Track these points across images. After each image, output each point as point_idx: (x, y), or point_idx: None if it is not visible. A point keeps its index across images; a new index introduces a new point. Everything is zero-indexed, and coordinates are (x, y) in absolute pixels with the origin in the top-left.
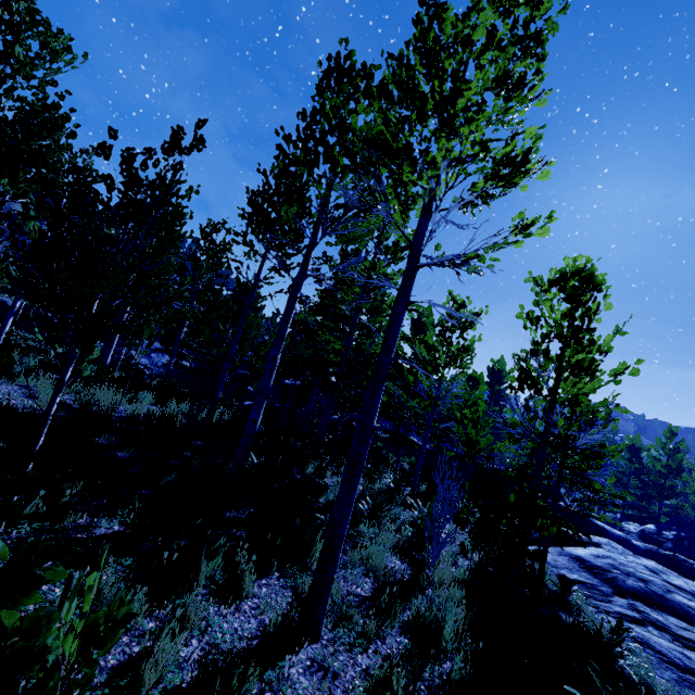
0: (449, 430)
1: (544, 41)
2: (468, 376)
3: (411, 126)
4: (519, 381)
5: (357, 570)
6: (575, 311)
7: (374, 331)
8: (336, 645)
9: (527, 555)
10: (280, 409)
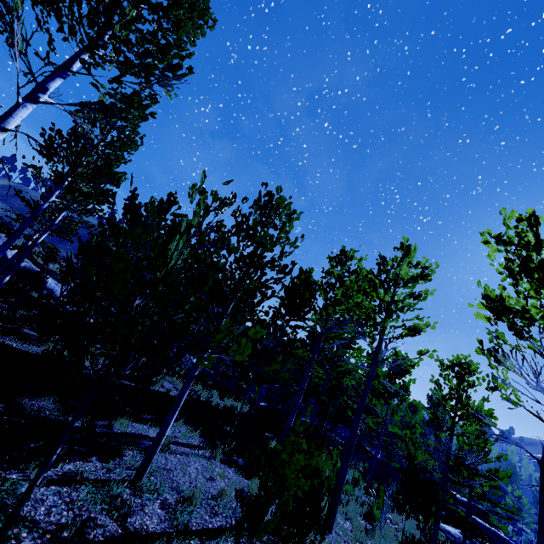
0: (395, 444)
1: (430, 276)
2: (409, 402)
3: (375, 313)
4: (431, 420)
5: (342, 515)
6: (460, 384)
7: (348, 373)
8: (338, 539)
9: (430, 514)
10: (282, 411)
